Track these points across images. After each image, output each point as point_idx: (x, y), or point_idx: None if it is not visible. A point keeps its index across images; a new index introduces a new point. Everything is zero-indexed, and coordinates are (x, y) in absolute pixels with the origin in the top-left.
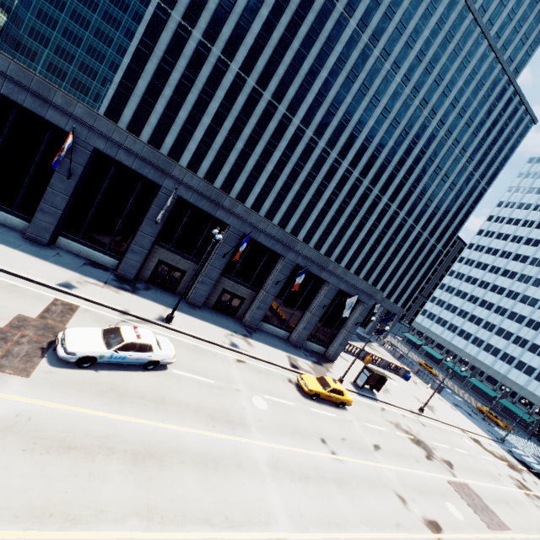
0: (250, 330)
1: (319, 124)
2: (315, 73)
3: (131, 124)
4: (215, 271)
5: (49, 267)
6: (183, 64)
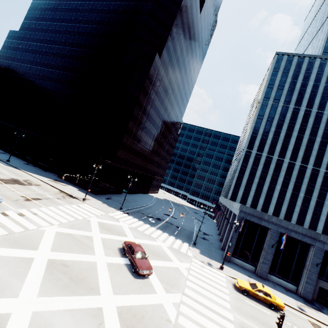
0: None
1: None
2: None
3: (242, 198)
4: None
5: (283, 295)
6: (260, 167)
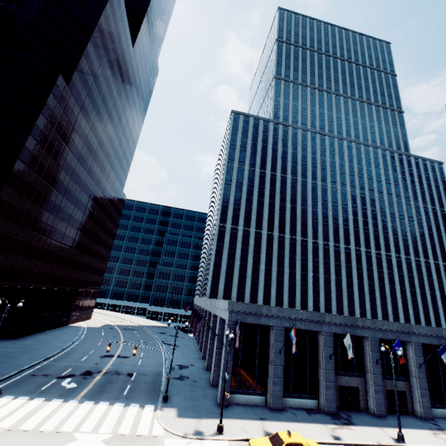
0: (431, 421)
1: (323, 234)
2: (305, 211)
3: (225, 291)
4: (378, 377)
5: (310, 427)
6: (239, 245)
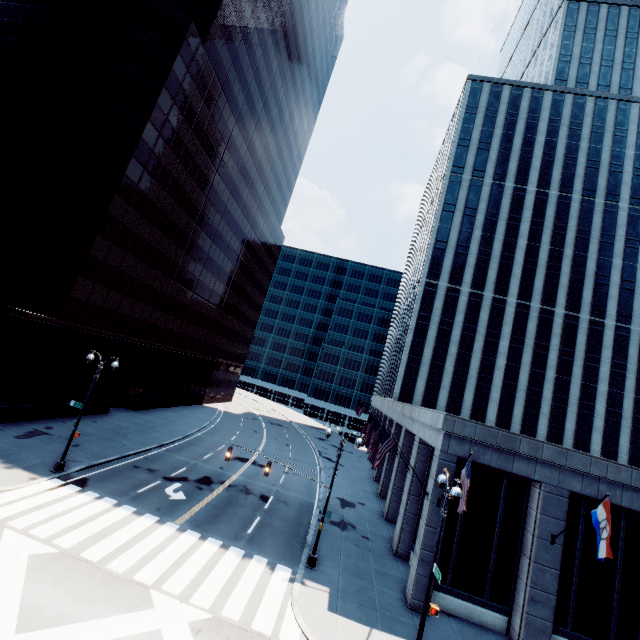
0: None
1: None
2: (605, 266)
3: (426, 394)
4: None
5: None
6: (460, 318)
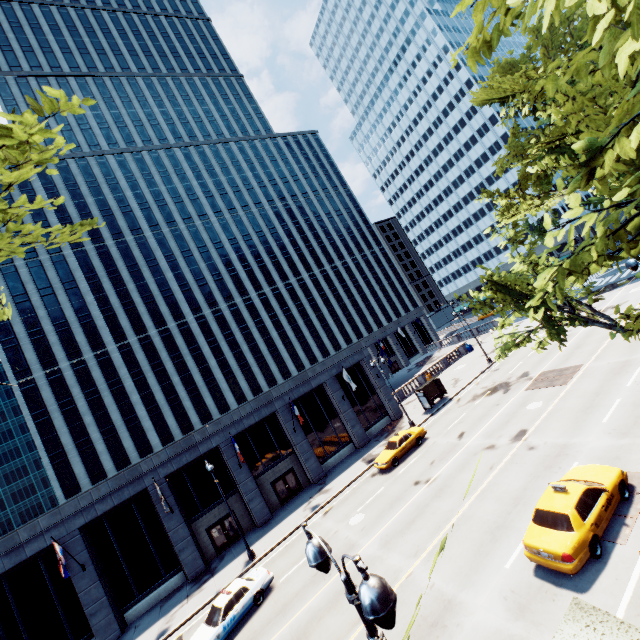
0: (322, 481)
1: (205, 300)
2: (164, 283)
3: (89, 472)
4: (248, 482)
5: None
6: (77, 391)
